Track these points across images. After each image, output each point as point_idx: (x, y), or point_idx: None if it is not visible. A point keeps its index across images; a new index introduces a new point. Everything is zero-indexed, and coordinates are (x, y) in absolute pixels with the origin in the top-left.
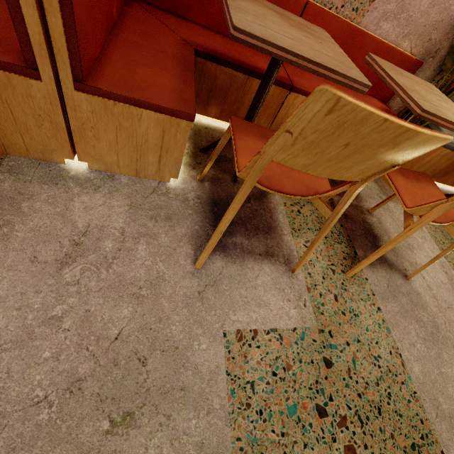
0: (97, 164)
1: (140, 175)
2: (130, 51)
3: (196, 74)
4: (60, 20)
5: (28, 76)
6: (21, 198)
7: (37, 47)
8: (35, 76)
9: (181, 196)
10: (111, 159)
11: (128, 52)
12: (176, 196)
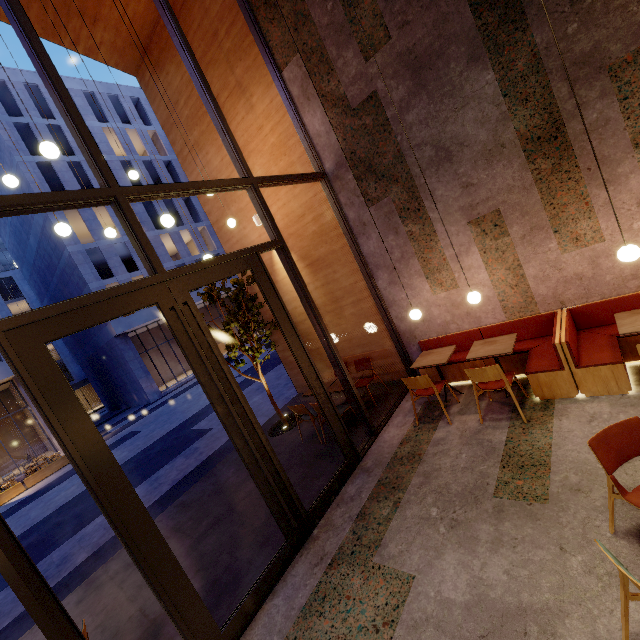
0: (589, 394)
1: (610, 394)
2: (587, 351)
3: (623, 344)
4: (569, 354)
5: (561, 370)
6: (566, 408)
7: (564, 362)
8: (563, 370)
9: (637, 397)
10: (594, 389)
11: (587, 352)
12: (634, 398)
